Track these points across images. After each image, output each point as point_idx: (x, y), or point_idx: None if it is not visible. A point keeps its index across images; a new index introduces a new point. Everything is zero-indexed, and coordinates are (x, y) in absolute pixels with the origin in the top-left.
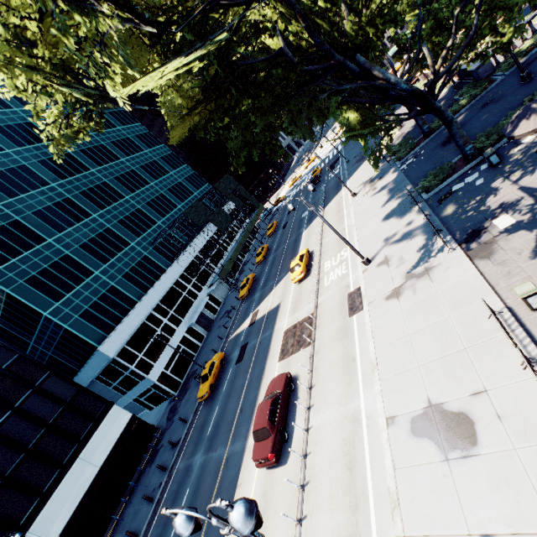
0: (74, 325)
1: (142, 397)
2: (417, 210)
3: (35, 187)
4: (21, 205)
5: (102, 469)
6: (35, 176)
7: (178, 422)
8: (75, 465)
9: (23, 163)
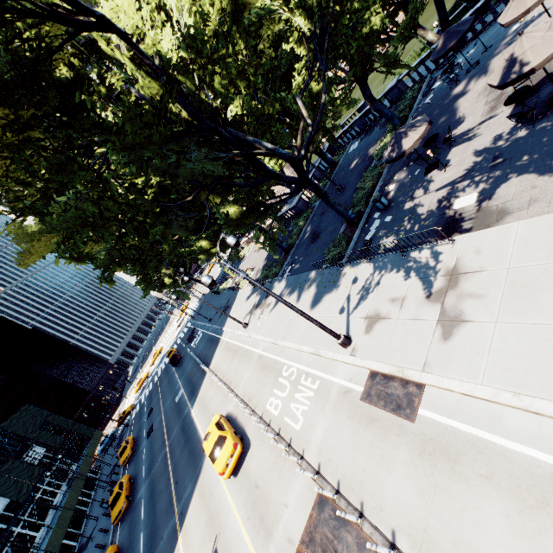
0: None
1: None
2: (349, 270)
3: None
4: None
5: None
6: None
7: None
8: None
9: None
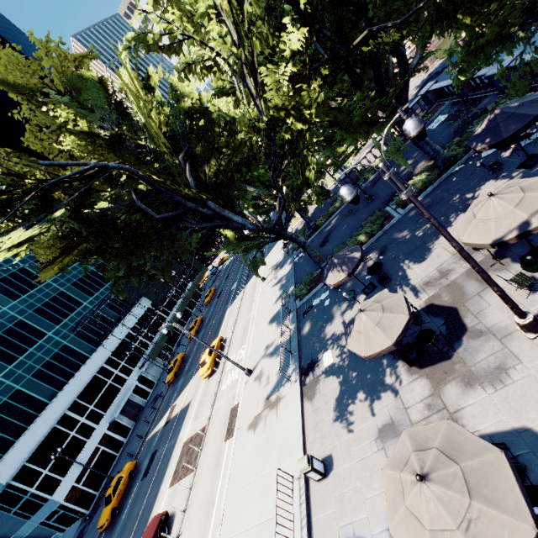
0: None
1: (50, 519)
2: (290, 319)
3: None
4: None
5: None
6: None
7: None
8: None
9: None
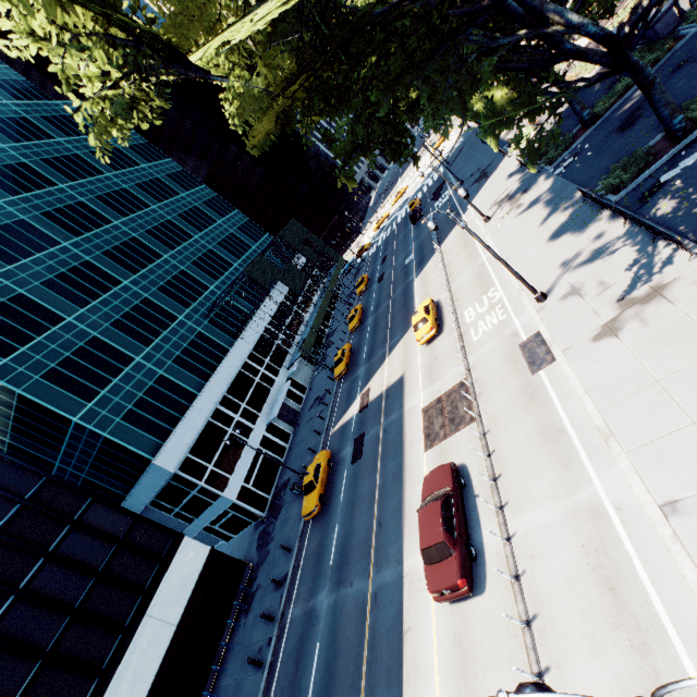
0: (116, 432)
1: (215, 524)
2: (606, 217)
3: (41, 248)
4: (24, 274)
5: (180, 628)
6: (39, 234)
7: (276, 552)
8: (143, 625)
9: (20, 217)
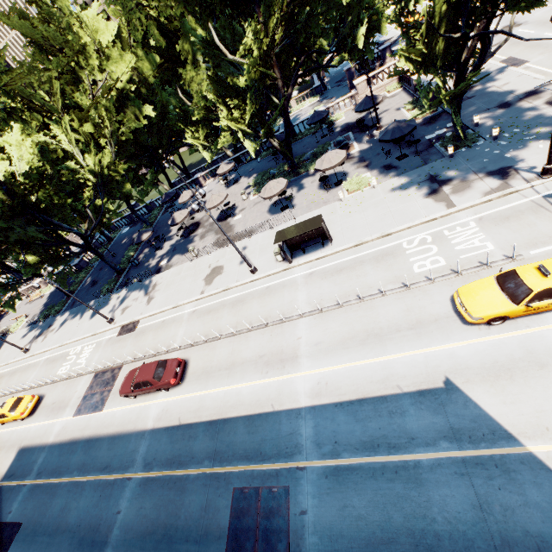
0: None
1: None
2: (116, 294)
3: None
4: None
5: None
6: None
7: None
8: None
9: None
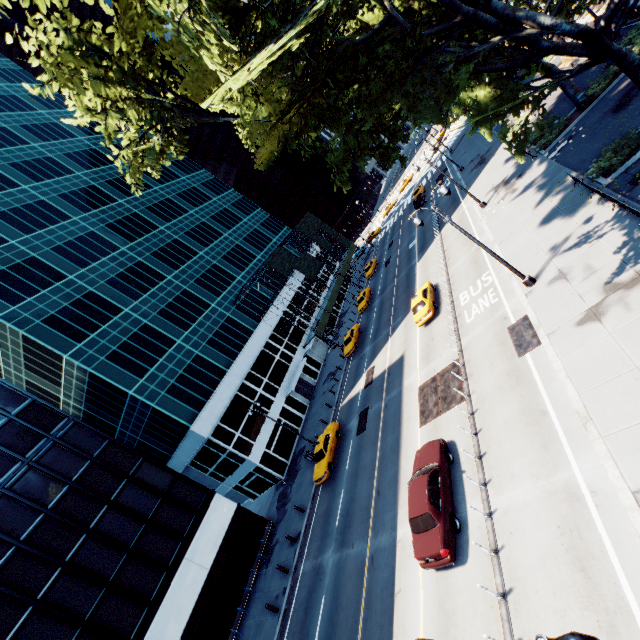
0: (161, 403)
1: (243, 483)
2: (596, 201)
3: (106, 254)
4: (94, 275)
5: (212, 571)
6: (104, 242)
7: (292, 512)
8: (182, 567)
9: (90, 229)
